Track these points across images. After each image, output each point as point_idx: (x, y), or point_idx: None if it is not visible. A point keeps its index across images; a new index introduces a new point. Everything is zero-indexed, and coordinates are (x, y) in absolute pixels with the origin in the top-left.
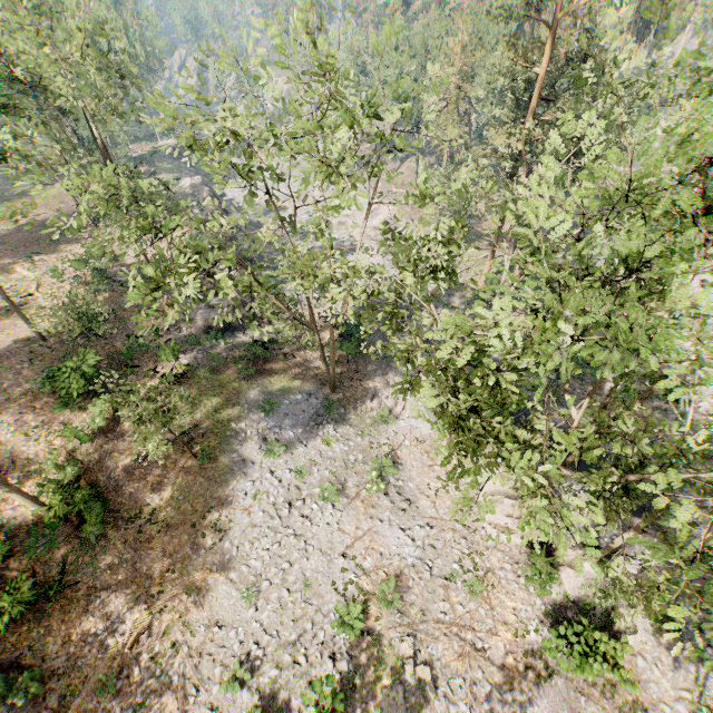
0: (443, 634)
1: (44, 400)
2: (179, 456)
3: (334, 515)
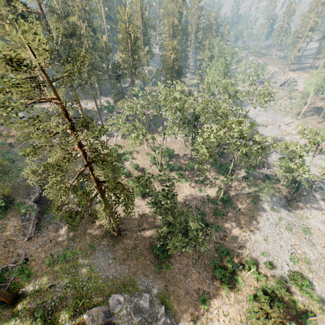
0: (321, 280)
1: (212, 170)
2: (246, 199)
3: (288, 235)
